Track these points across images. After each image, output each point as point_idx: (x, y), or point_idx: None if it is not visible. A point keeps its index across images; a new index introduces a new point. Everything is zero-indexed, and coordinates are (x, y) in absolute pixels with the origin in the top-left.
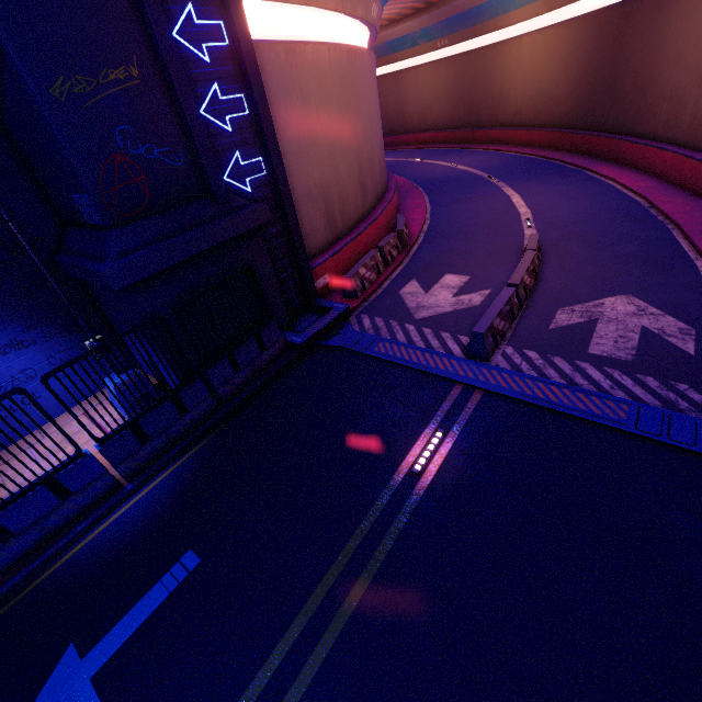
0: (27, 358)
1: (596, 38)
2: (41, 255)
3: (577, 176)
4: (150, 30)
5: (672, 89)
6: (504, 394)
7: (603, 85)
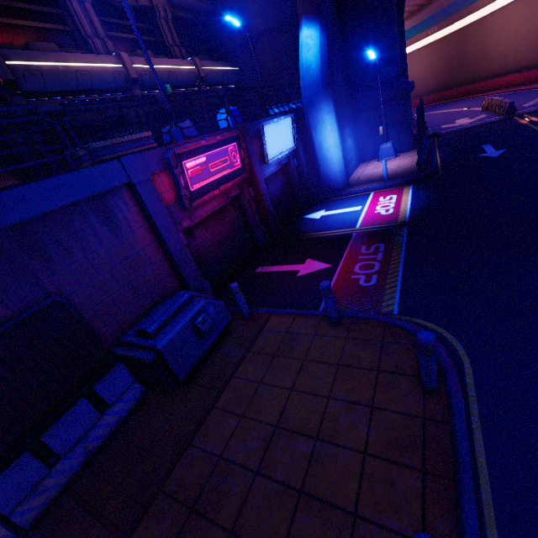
0: (350, 142)
1: (445, 48)
2: (350, 103)
3: (462, 101)
4: (400, 18)
5: (498, 54)
6: (534, 111)
7: (455, 66)
